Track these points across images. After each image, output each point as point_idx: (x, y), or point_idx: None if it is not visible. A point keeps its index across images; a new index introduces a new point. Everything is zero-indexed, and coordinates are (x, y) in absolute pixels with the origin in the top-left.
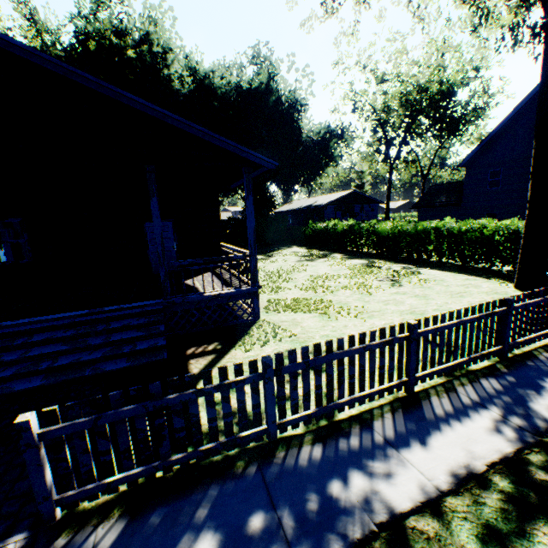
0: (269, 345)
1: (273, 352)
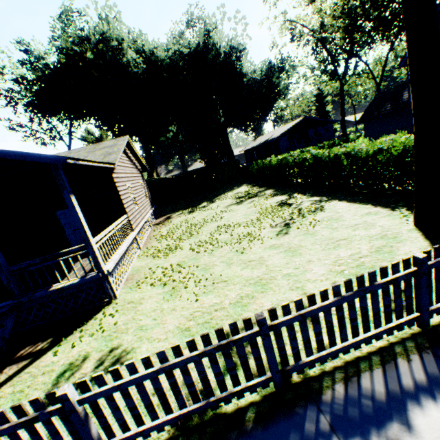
0: (82, 344)
1: (73, 357)
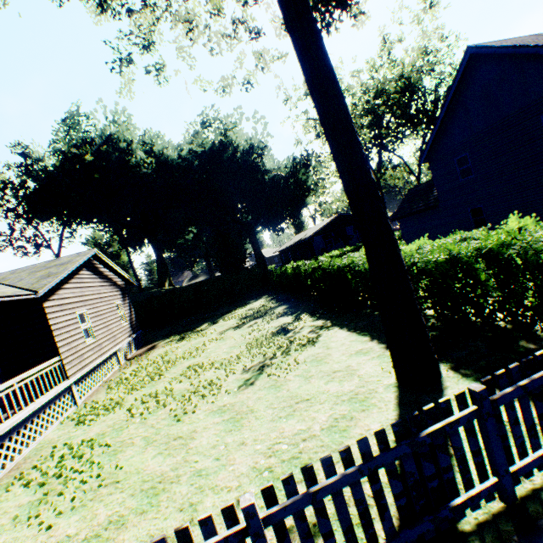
0: None
1: None
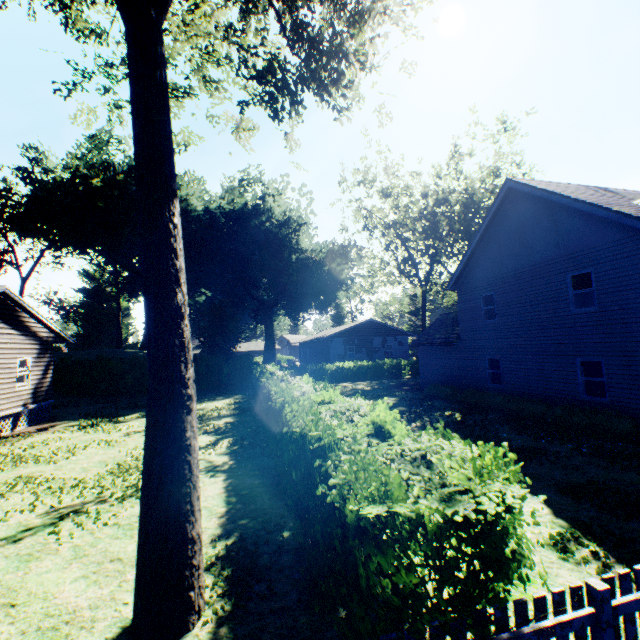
0: None
1: None
